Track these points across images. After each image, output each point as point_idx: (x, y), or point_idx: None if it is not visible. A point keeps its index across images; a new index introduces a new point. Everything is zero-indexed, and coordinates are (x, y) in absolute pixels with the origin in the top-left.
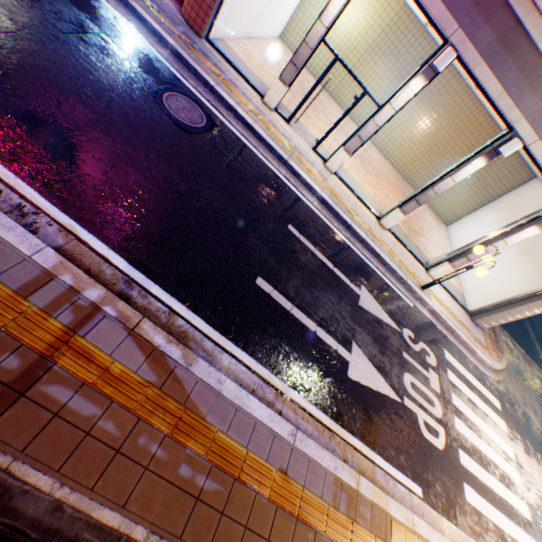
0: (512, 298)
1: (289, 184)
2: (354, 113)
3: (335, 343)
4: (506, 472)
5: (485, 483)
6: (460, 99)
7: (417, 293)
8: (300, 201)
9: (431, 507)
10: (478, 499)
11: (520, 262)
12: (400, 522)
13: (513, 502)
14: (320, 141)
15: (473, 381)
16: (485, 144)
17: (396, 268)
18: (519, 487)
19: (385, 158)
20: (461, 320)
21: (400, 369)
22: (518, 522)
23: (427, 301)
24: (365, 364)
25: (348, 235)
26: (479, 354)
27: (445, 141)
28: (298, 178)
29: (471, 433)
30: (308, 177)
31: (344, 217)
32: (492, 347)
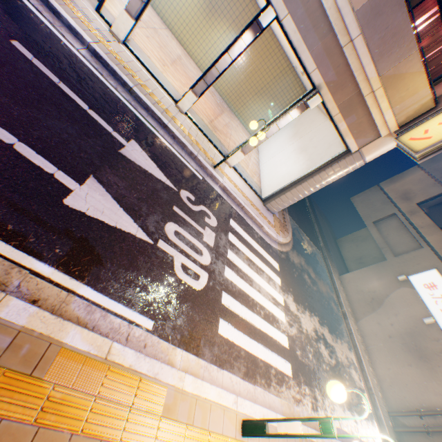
0: (290, 183)
1: (40, 15)
2: (174, 26)
3: (54, 168)
4: (272, 313)
5: (247, 320)
6: None
7: (209, 169)
8: (54, 37)
9: (164, 340)
10: (235, 332)
11: (298, 159)
12: (84, 351)
13: (274, 335)
14: (102, 0)
15: (257, 247)
16: (252, 20)
17: (187, 143)
18: (283, 324)
19: None
20: (253, 202)
21: (165, 218)
22: (276, 349)
23: (218, 178)
24: (105, 201)
25: (130, 98)
26: (266, 228)
27: (250, 64)
28: (59, 18)
29: (242, 281)
30: (76, 22)
31: (124, 78)
32: (280, 227)
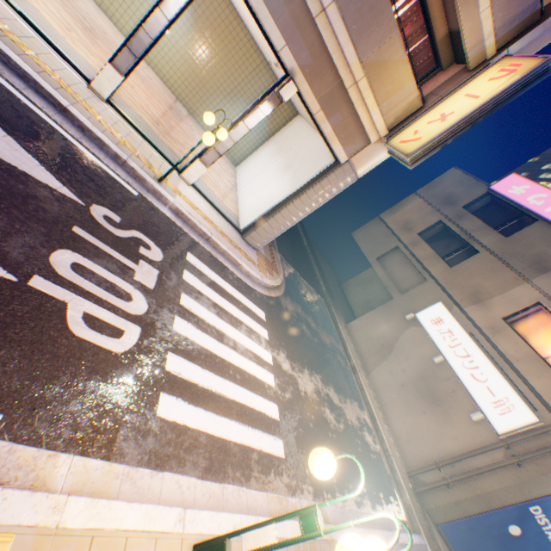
0: (274, 207)
1: None
2: None
3: None
4: (255, 376)
5: (213, 391)
6: (217, 2)
7: (150, 182)
8: None
9: (28, 445)
10: (191, 410)
11: (282, 178)
12: None
13: (258, 405)
14: None
15: (232, 291)
16: None
17: (109, 141)
18: (272, 389)
19: (152, 69)
20: (226, 234)
21: (53, 243)
22: (260, 425)
23: (166, 196)
24: None
25: None
26: (245, 267)
27: (214, 56)
28: None
29: (206, 337)
30: None
31: None
32: (267, 267)
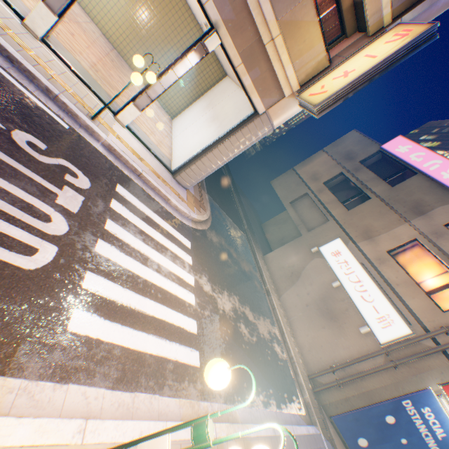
0: (201, 151)
1: None
2: None
3: None
4: (177, 295)
5: (132, 308)
6: None
7: (82, 118)
8: None
9: None
10: (106, 325)
11: (210, 127)
12: None
13: (177, 321)
14: None
15: (160, 221)
16: None
17: (40, 75)
18: (192, 307)
19: (96, 24)
20: (158, 172)
21: None
22: (178, 338)
23: (99, 132)
24: None
25: None
26: (174, 202)
27: (152, 17)
28: None
29: (130, 259)
30: None
31: None
32: (195, 204)
